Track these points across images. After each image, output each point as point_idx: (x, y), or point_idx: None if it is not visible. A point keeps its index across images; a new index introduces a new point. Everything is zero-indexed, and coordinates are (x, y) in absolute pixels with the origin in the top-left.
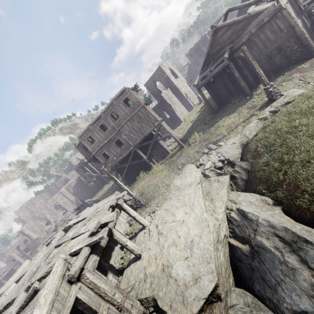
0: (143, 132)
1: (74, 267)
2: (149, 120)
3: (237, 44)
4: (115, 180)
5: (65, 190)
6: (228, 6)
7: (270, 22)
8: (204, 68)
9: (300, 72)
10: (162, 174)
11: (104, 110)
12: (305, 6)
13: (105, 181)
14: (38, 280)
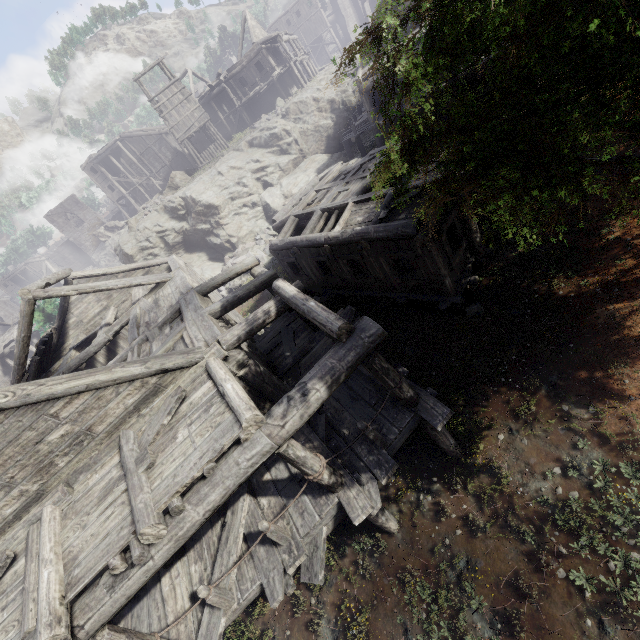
0: (316, 35)
1: None
2: (322, 24)
3: None
4: None
5: None
6: None
7: None
8: None
9: None
10: None
11: (292, 7)
12: None
13: None
14: None
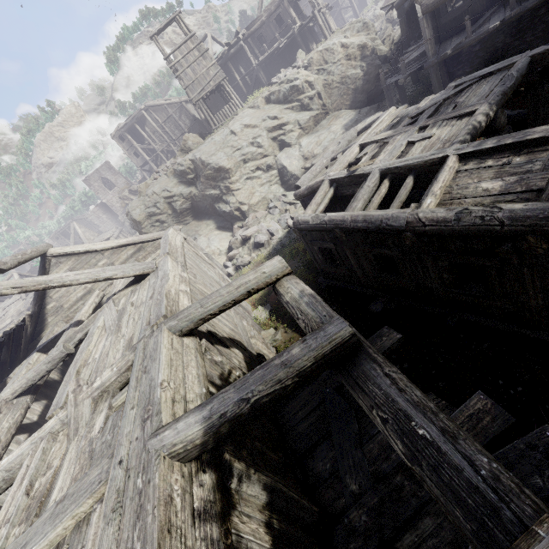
0: None
1: None
2: None
3: None
4: None
5: None
6: None
7: None
8: None
9: None
10: None
11: None
12: None
13: None
14: None
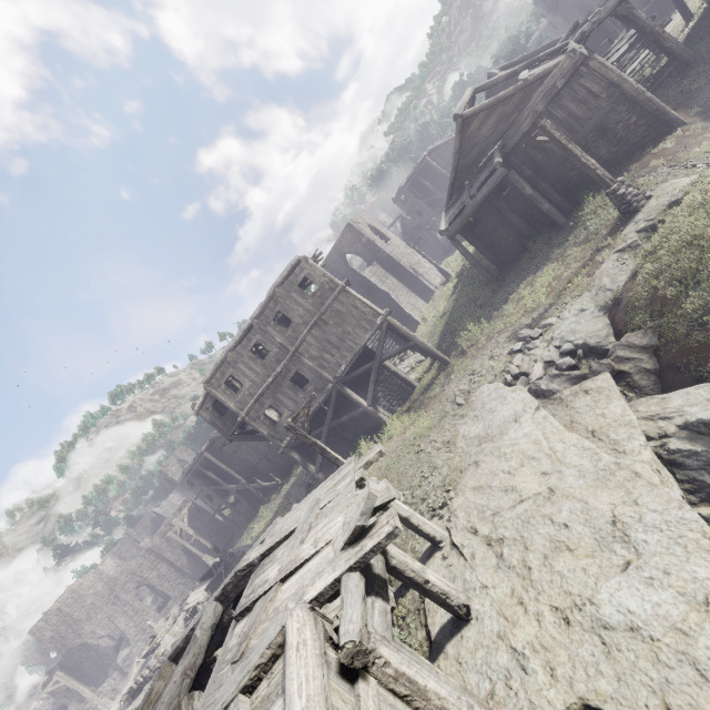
0: (352, 346)
1: (350, 622)
2: (361, 316)
3: (513, 138)
4: (323, 450)
5: (160, 541)
6: (453, 109)
7: (570, 87)
8: (452, 198)
9: (664, 156)
10: (420, 429)
11: (259, 312)
12: (614, 65)
13: (258, 499)
14: (230, 704)
